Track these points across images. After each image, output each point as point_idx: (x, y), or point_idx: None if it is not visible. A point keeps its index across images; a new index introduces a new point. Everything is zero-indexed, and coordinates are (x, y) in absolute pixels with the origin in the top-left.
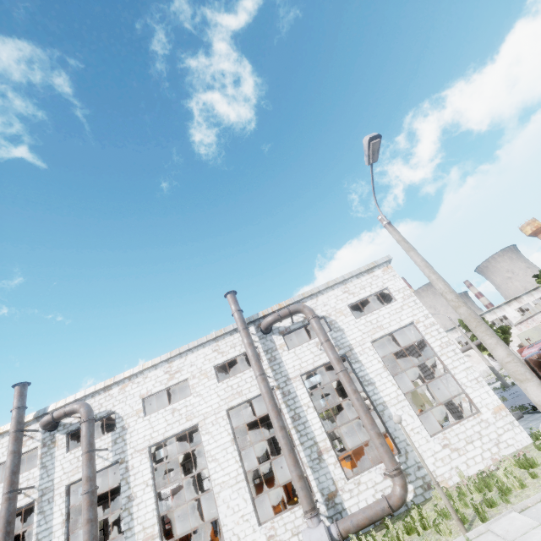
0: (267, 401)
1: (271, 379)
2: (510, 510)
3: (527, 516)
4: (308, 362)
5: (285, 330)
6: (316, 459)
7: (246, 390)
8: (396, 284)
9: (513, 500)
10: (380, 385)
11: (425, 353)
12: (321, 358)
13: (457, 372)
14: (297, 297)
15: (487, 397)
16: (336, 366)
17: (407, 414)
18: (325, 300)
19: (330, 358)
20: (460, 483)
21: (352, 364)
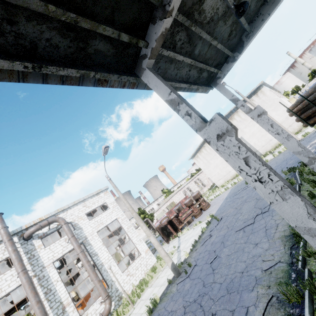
0: (27, 288)
1: (30, 271)
2: (148, 288)
3: (152, 287)
4: (59, 252)
5: (43, 235)
6: (61, 313)
7: (6, 286)
8: (110, 200)
9: (149, 285)
10: (101, 254)
11: (121, 232)
12: (68, 248)
13: (133, 238)
14: (53, 212)
15: (143, 247)
16: (77, 250)
17: (112, 265)
18: (72, 212)
19: (74, 246)
20: (133, 289)
21: (86, 247)
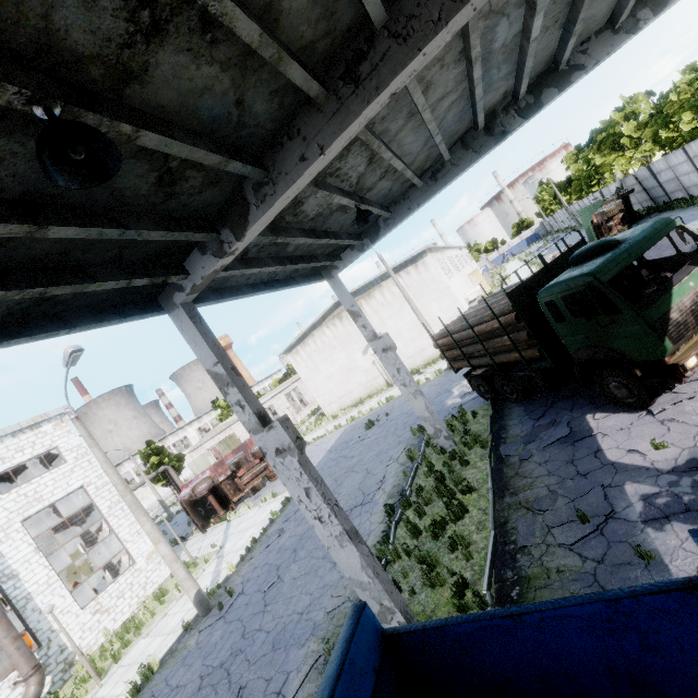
0: None
1: None
2: (140, 639)
3: (150, 637)
4: None
5: None
6: None
7: None
8: (70, 441)
9: (144, 631)
10: (27, 573)
11: (92, 514)
12: None
13: (122, 530)
14: None
15: (144, 546)
16: None
17: (58, 596)
18: None
19: None
20: (105, 642)
21: None
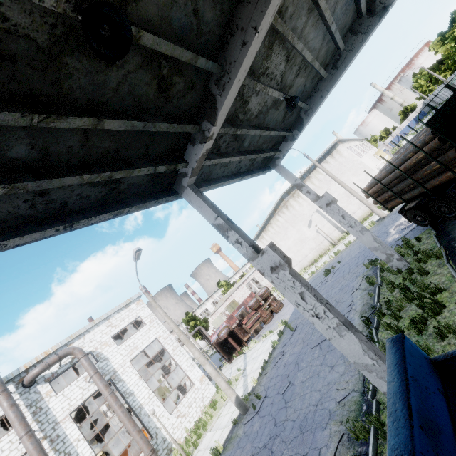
0: None
1: (37, 432)
2: (207, 432)
3: (212, 431)
4: (77, 398)
5: (52, 376)
6: None
7: None
8: (145, 312)
9: (208, 427)
10: (138, 392)
11: (164, 356)
12: (90, 390)
13: (182, 363)
14: (64, 340)
15: (197, 373)
16: (104, 392)
17: (156, 406)
18: (91, 337)
19: (99, 387)
20: (187, 436)
21: (116, 385)
